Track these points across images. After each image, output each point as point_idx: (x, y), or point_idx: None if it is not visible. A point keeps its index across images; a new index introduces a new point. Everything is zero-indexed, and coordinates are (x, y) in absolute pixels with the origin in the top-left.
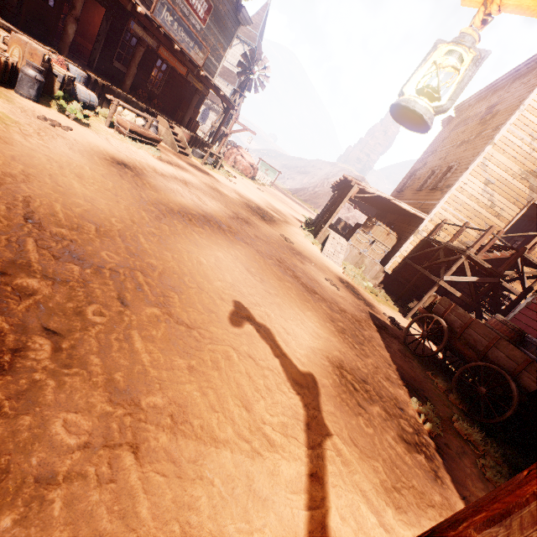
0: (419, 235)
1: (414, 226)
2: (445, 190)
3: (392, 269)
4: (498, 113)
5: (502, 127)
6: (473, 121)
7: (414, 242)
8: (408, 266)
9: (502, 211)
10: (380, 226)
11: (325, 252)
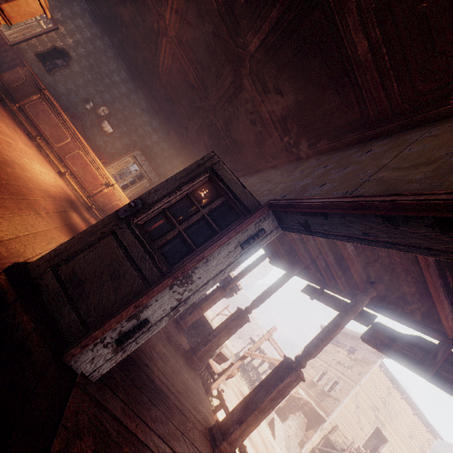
0: (323, 430)
1: (319, 421)
2: (336, 401)
3: (305, 452)
4: (359, 360)
5: (363, 378)
6: (343, 348)
7: (320, 435)
8: (315, 452)
9: (363, 426)
10: (302, 417)
11: (277, 440)
